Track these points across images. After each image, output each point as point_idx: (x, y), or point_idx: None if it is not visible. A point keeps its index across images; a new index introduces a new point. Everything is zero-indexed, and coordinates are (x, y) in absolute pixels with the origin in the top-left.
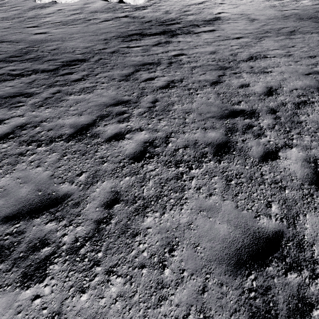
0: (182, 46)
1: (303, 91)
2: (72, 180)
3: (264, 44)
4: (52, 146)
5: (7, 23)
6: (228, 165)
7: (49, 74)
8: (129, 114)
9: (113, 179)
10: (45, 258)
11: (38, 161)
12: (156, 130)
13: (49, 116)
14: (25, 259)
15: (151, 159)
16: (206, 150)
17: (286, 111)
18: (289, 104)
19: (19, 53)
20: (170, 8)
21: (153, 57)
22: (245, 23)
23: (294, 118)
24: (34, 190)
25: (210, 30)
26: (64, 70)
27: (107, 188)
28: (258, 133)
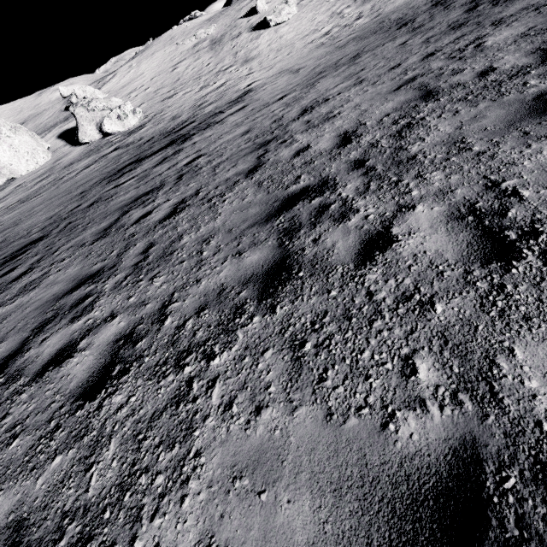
0: (198, 147)
1: (400, 112)
2: None
3: (321, 87)
4: None
5: None
6: (291, 309)
7: None
8: (95, 295)
9: (22, 481)
10: None
11: None
12: (143, 302)
13: None
14: None
15: (124, 376)
16: (243, 296)
17: (381, 152)
18: (383, 141)
19: None
20: (178, 110)
21: (154, 181)
22: (288, 79)
23: (399, 157)
24: None
25: (238, 109)
26: (2, 269)
27: None
28: (341, 212)
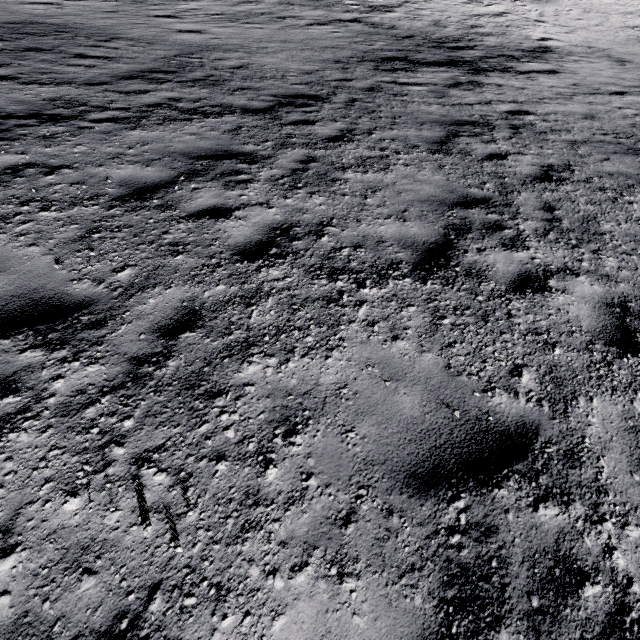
0: (512, 95)
1: None
2: (509, 386)
3: None
4: (393, 288)
5: (108, 3)
6: None
7: (262, 118)
8: (514, 230)
9: (611, 395)
10: (610, 621)
11: (387, 324)
12: (608, 277)
13: (332, 214)
14: (556, 619)
15: None
16: None
17: None
18: None
19: (167, 66)
20: (441, 16)
21: (467, 109)
22: (610, 66)
23: None
24: (432, 402)
25: (546, 69)
26: (289, 112)
27: (614, 417)
28: None
